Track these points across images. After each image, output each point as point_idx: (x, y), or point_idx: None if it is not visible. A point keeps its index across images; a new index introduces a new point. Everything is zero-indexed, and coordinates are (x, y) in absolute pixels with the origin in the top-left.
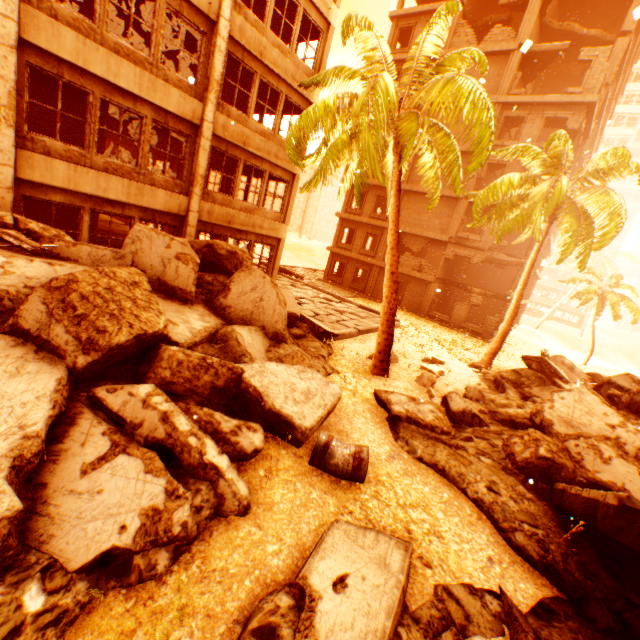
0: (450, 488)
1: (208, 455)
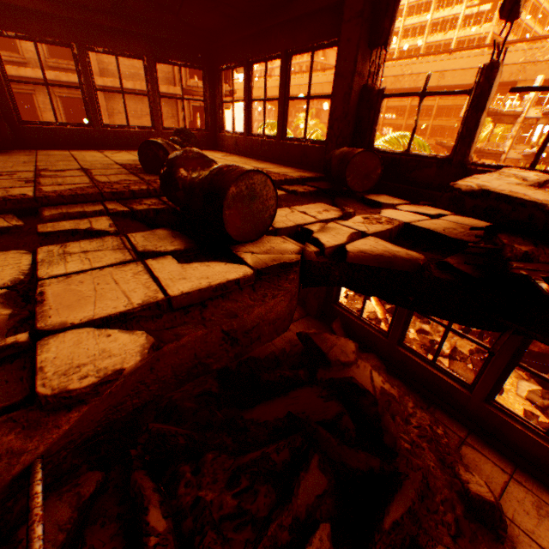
0: (473, 356)
1: (535, 423)
